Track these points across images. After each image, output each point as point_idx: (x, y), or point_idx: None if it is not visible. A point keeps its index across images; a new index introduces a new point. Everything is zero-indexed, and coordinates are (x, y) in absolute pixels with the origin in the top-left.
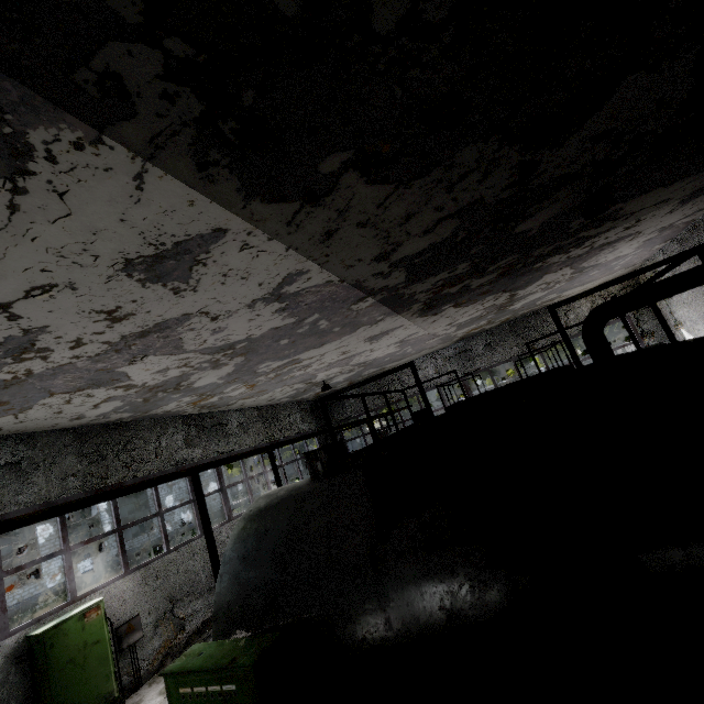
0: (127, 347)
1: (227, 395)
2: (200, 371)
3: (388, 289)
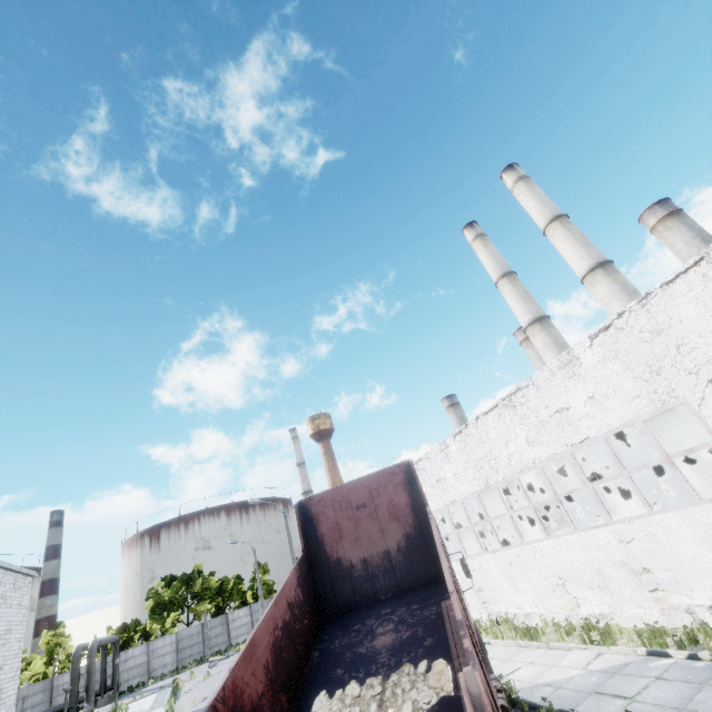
0: None
1: None
2: None
3: None
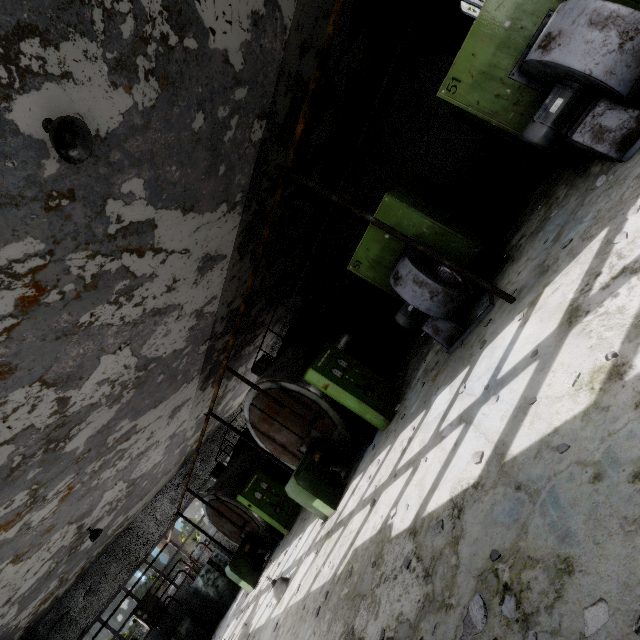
0: (140, 323)
1: (32, 518)
2: (104, 404)
3: (215, 337)
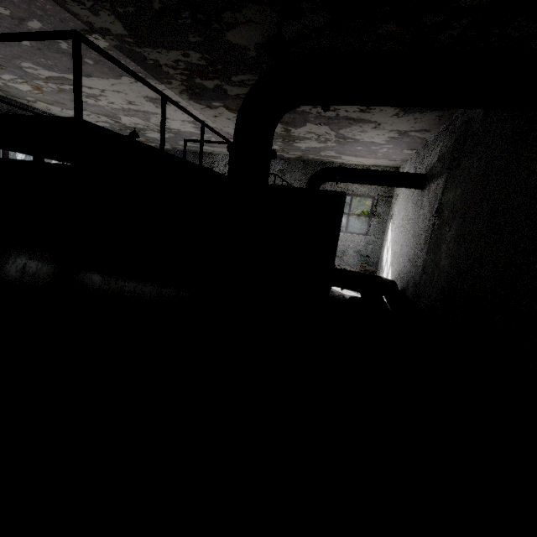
0: None
1: (11, 84)
2: None
3: (116, 37)
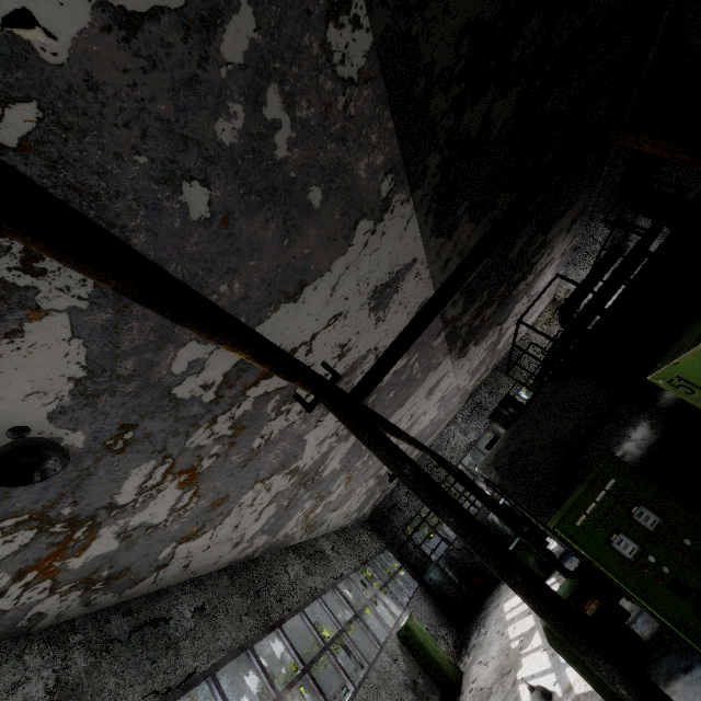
0: None
1: (329, 499)
2: (337, 444)
3: (452, 321)
